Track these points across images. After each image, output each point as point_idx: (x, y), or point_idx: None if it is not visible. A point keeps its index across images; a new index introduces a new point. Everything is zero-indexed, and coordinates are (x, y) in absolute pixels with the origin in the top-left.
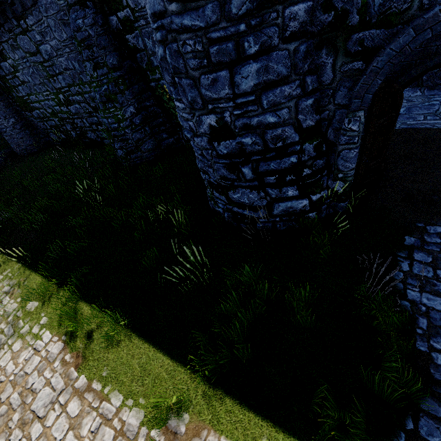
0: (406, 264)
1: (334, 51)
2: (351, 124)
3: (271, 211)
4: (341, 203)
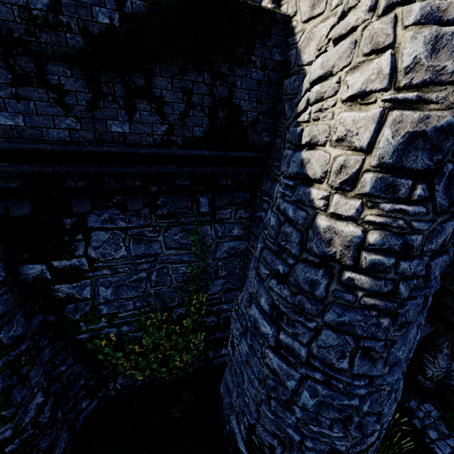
0: (437, 449)
1: None
2: None
3: None
4: None
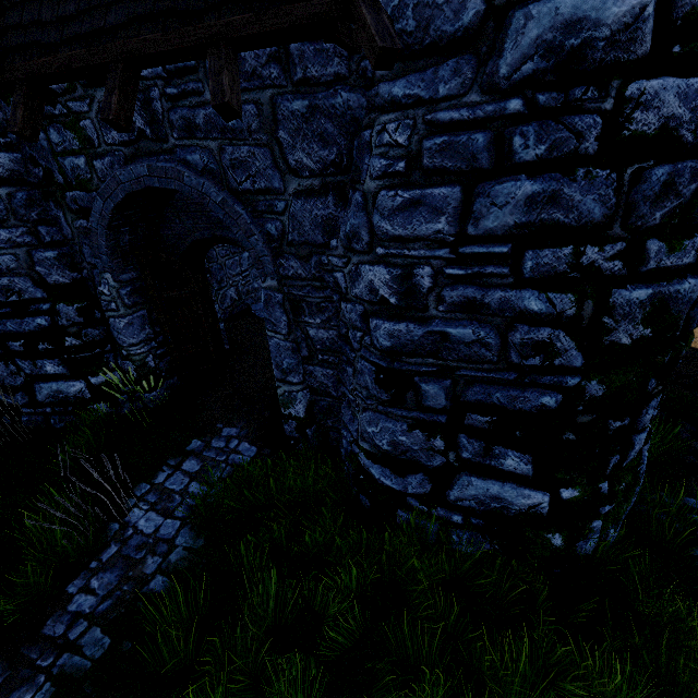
0: (165, 475)
1: (60, 205)
2: (102, 286)
3: (35, 396)
4: (146, 394)
